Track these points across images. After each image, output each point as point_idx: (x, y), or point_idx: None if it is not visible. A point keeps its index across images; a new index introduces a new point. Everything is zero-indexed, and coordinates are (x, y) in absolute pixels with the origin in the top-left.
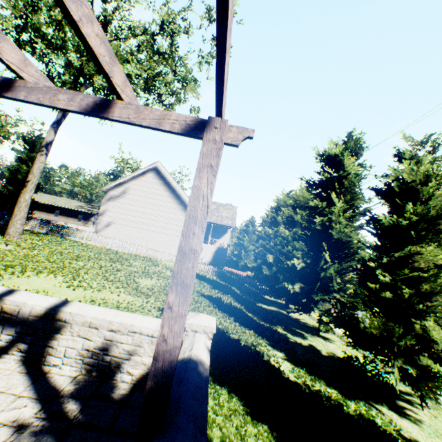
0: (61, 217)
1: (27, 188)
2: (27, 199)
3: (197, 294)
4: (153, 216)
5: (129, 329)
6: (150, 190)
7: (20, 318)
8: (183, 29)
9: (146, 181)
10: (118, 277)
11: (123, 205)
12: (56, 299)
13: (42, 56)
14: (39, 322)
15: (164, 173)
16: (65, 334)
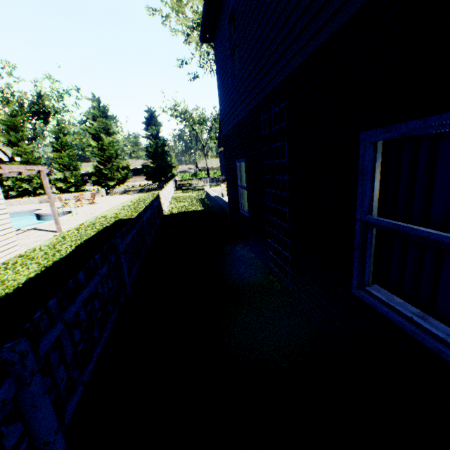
0: (137, 178)
1: None
2: None
3: None
4: None
5: None
6: None
7: None
8: None
9: None
10: None
11: None
12: None
13: None
14: None
15: None
16: None
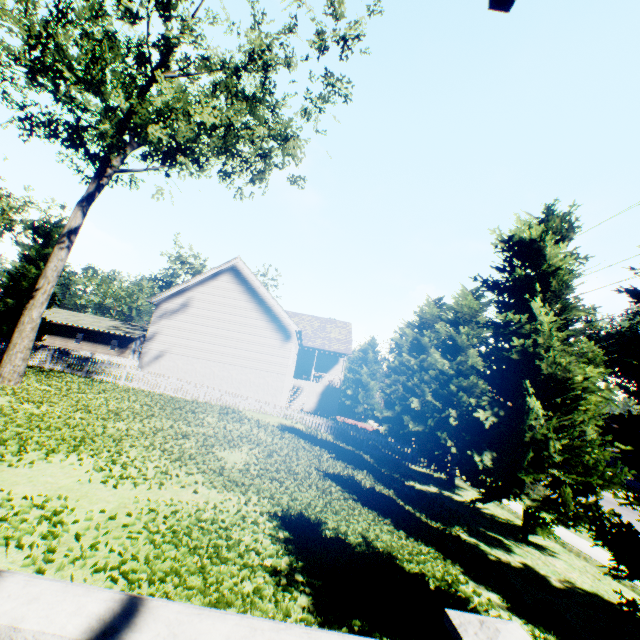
0: (85, 344)
1: (35, 301)
2: (34, 319)
3: (317, 474)
4: (230, 340)
5: None
6: (226, 300)
7: None
8: (283, 60)
9: (219, 287)
10: (187, 450)
11: (184, 324)
12: (104, 600)
13: (69, 96)
14: None
15: (246, 274)
16: None
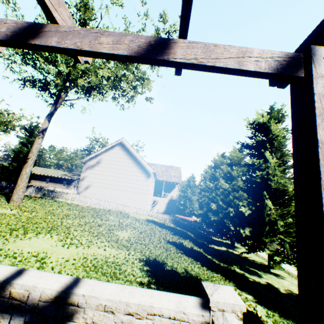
0: (51, 184)
1: (27, 164)
2: (27, 172)
3: (164, 241)
4: (121, 179)
5: (148, 311)
6: (118, 159)
7: (29, 304)
8: None
9: (114, 152)
10: (100, 231)
11: (98, 172)
12: (67, 277)
13: (41, 68)
14: (50, 307)
15: (127, 146)
16: (78, 321)
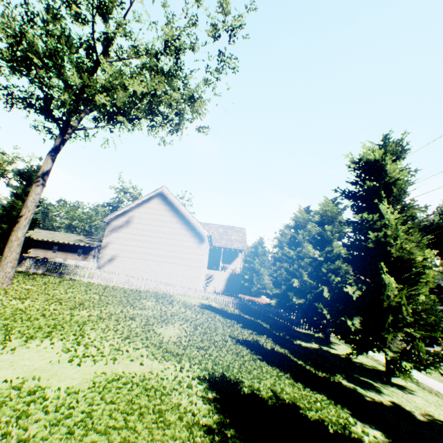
0: (60, 253)
1: (19, 225)
2: (19, 237)
3: (231, 340)
4: (161, 245)
5: None
6: (157, 217)
7: None
8: (189, 45)
9: (152, 207)
10: (134, 329)
11: (128, 235)
12: None
13: (38, 77)
14: None
15: (170, 197)
16: None
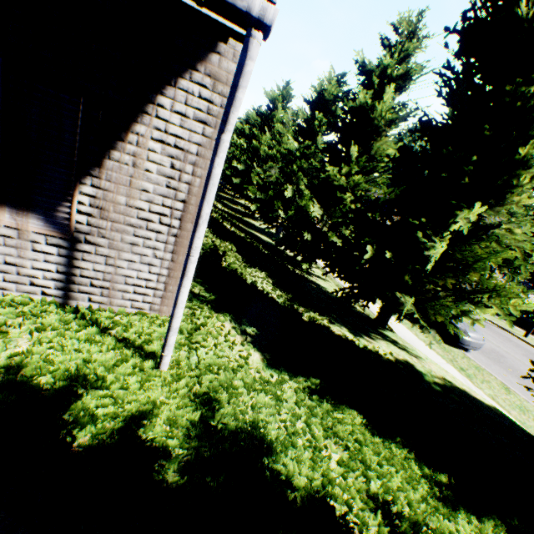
0: None
1: None
2: None
3: None
4: None
5: None
6: None
7: None
8: None
9: None
10: None
11: None
12: None
13: None
14: None
15: None
16: None
